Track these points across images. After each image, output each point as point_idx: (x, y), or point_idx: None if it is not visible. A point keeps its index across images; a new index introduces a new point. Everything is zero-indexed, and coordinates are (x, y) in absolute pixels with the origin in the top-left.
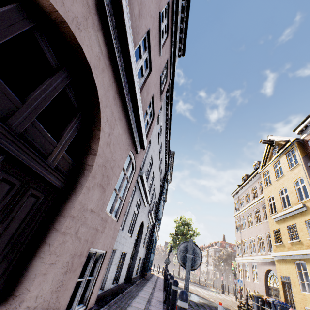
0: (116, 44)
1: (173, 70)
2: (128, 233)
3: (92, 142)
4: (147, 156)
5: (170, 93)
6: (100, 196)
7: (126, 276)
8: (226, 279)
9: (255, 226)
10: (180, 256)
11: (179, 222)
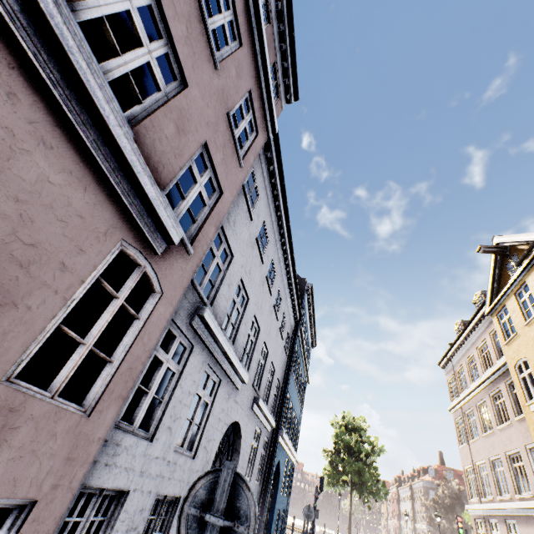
0: None
1: (271, 118)
2: (183, 449)
3: None
4: (223, 279)
5: (277, 165)
6: None
7: None
8: None
9: (499, 431)
10: (189, 524)
11: (341, 425)
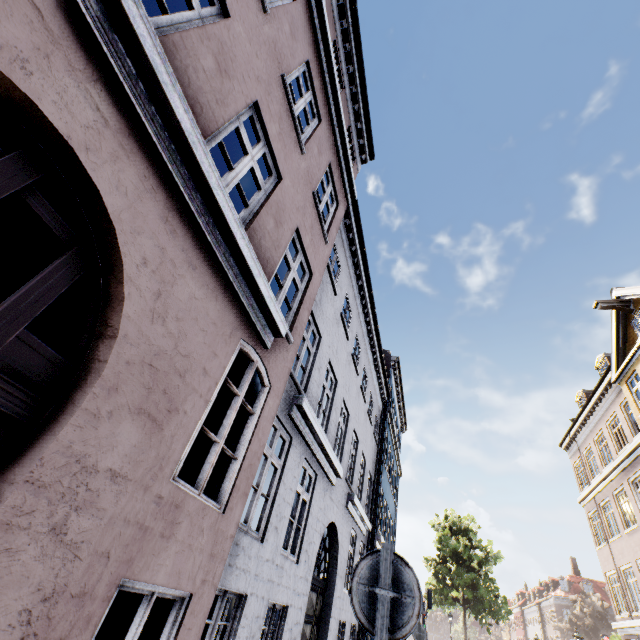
0: (143, 108)
1: (350, 185)
2: (287, 552)
3: (110, 311)
4: (314, 363)
5: (356, 232)
6: (143, 439)
7: None
8: None
9: None
10: (360, 598)
11: (444, 527)
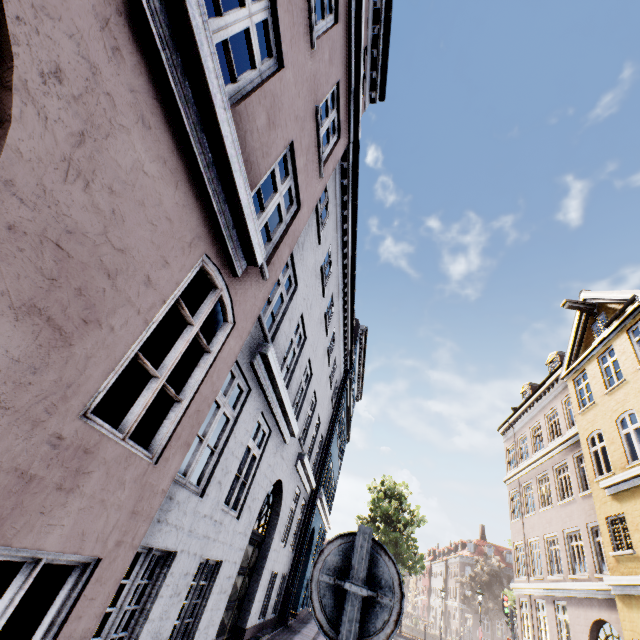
0: None
1: (356, 120)
2: (229, 507)
3: None
4: (286, 313)
5: (352, 180)
6: (34, 352)
7: (229, 623)
8: (490, 632)
9: (560, 507)
10: (322, 592)
11: (379, 491)
